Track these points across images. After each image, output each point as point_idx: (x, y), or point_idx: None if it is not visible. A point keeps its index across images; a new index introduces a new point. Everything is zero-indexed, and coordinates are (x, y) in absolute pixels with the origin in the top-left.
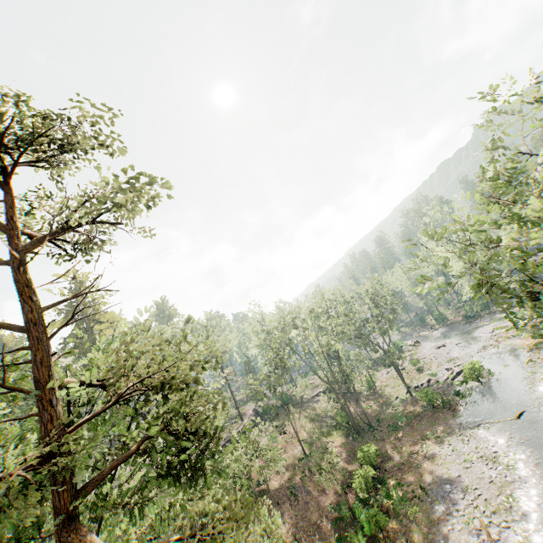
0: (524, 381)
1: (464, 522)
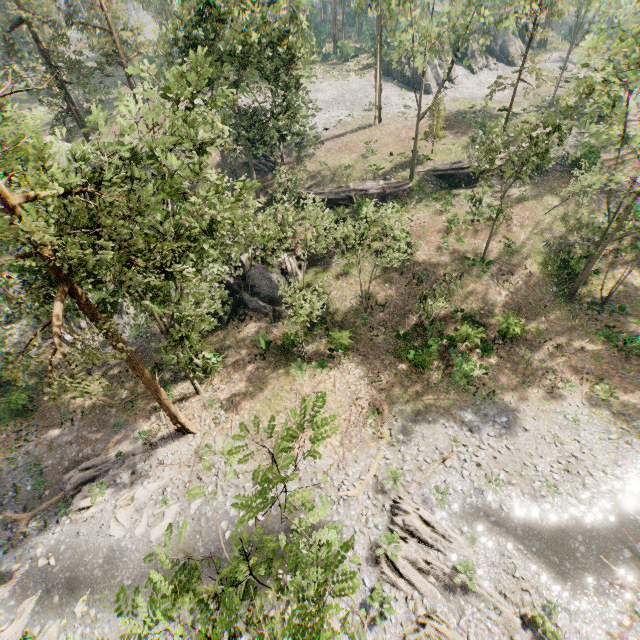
0: None
1: (452, 438)
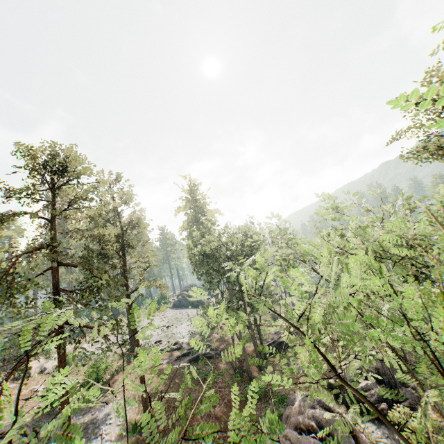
0: None
1: None
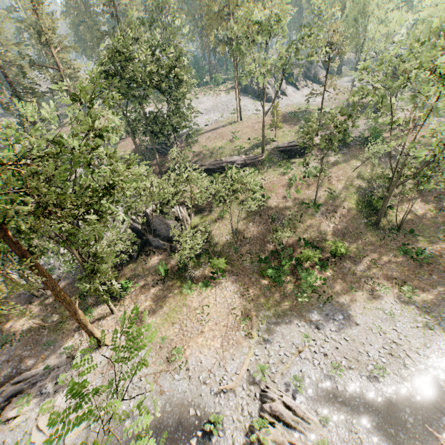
0: None
1: (304, 334)
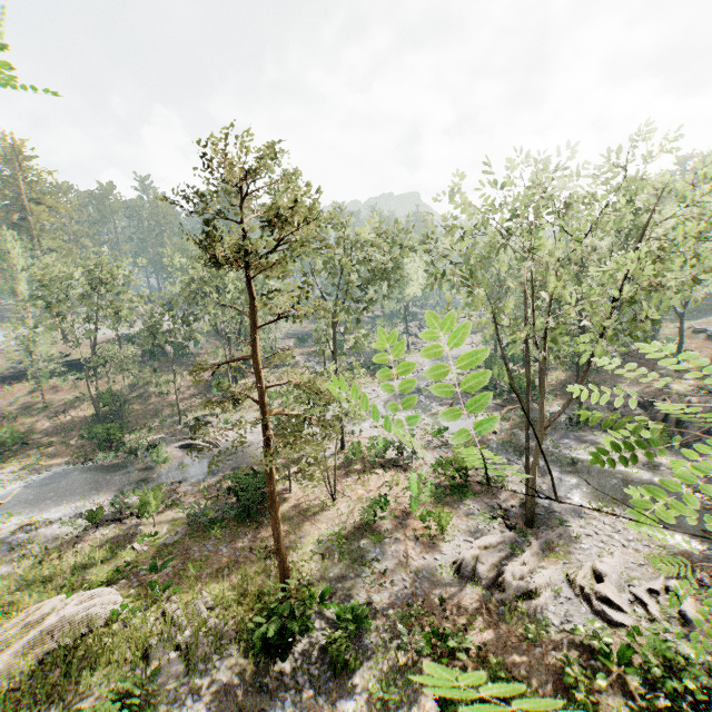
0: (107, 491)
1: None
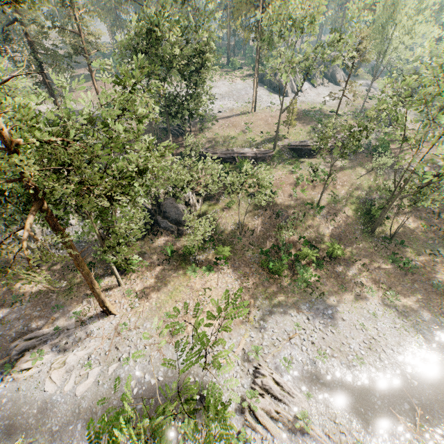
0: None
1: (296, 323)
